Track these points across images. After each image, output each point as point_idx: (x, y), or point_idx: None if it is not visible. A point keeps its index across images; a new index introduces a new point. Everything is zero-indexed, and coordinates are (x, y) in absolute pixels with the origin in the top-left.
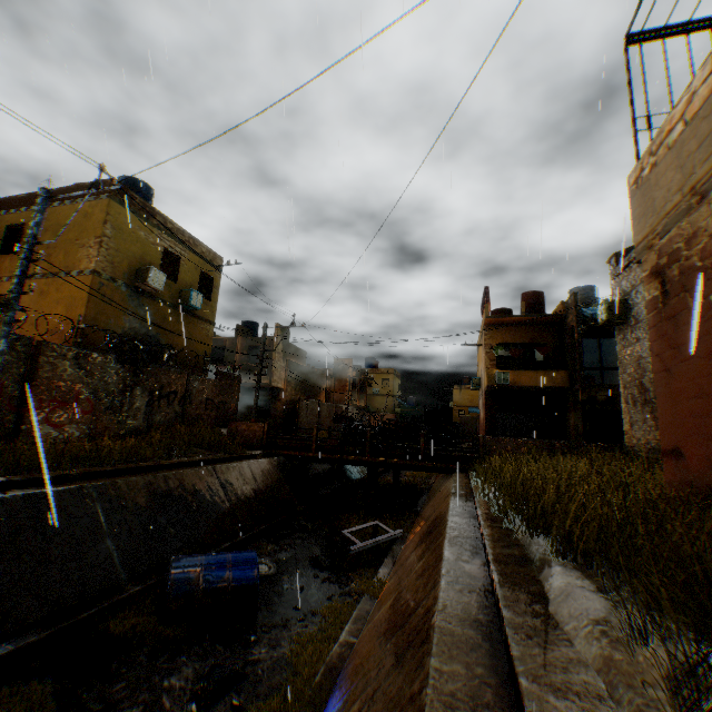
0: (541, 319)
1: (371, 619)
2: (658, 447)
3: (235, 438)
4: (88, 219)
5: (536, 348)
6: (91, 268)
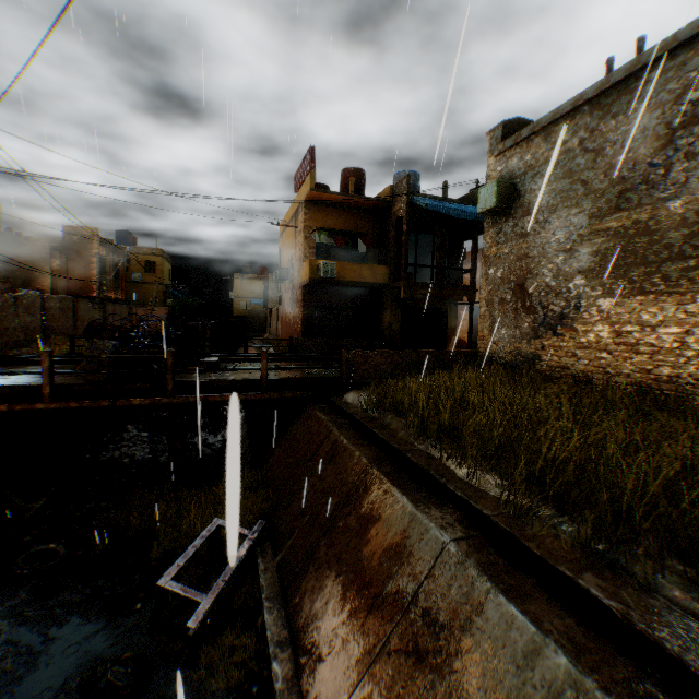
0: (367, 204)
1: None
2: (535, 357)
3: None
4: None
5: (361, 238)
6: None
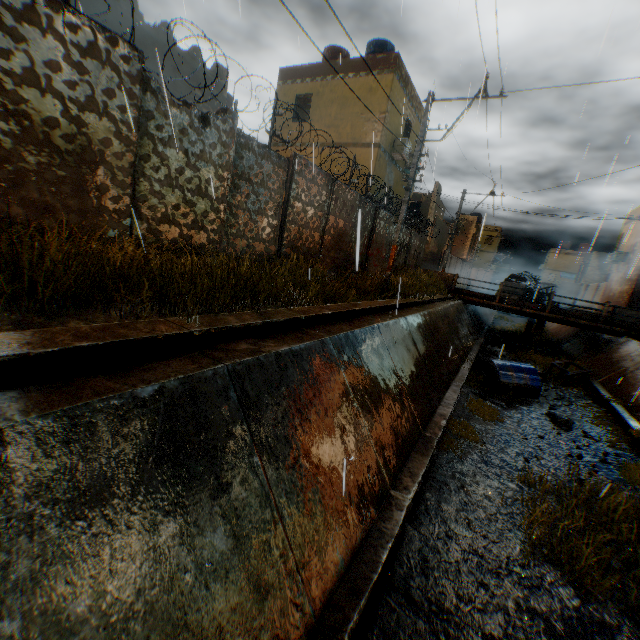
0: None
1: None
2: None
3: None
4: (371, 95)
5: None
6: (375, 142)
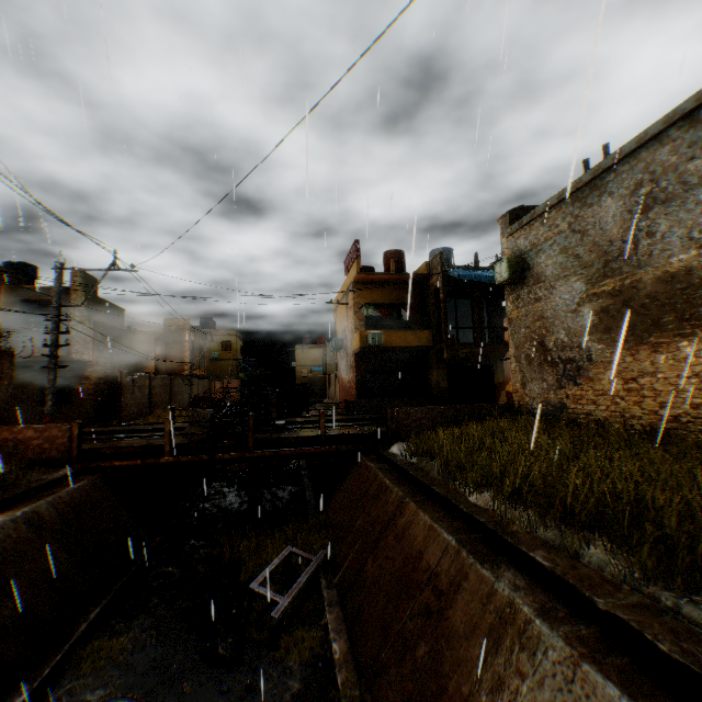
0: (407, 279)
1: None
2: (562, 406)
3: (13, 454)
4: None
5: (404, 308)
6: None
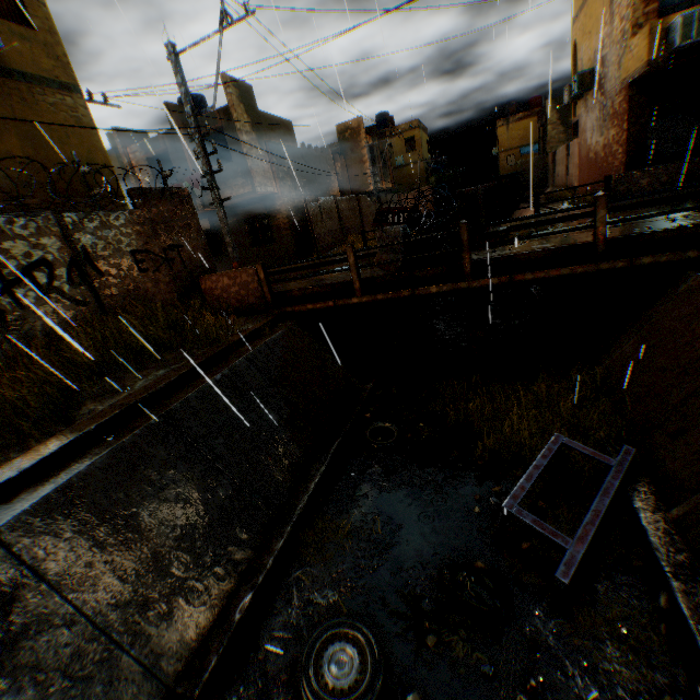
0: None
1: None
2: None
3: (220, 303)
4: None
5: None
6: None
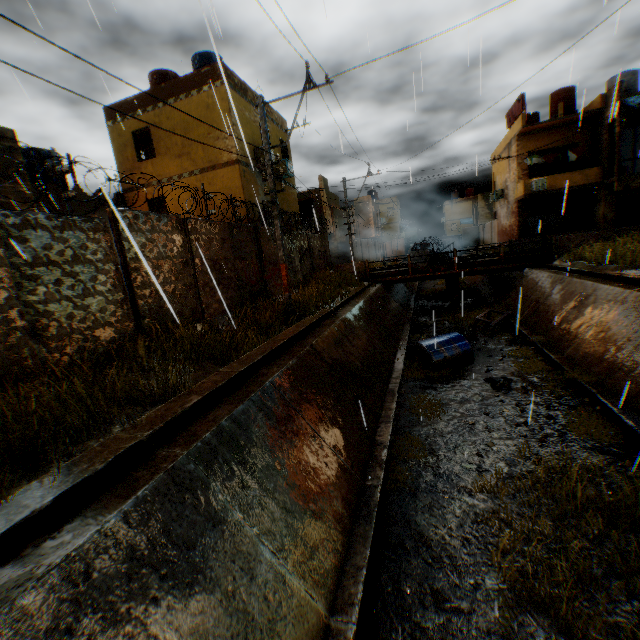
0: (575, 119)
1: (565, 347)
2: None
3: None
4: (210, 112)
5: (570, 150)
6: (233, 159)
